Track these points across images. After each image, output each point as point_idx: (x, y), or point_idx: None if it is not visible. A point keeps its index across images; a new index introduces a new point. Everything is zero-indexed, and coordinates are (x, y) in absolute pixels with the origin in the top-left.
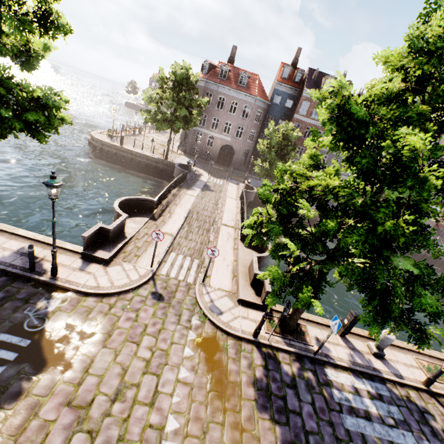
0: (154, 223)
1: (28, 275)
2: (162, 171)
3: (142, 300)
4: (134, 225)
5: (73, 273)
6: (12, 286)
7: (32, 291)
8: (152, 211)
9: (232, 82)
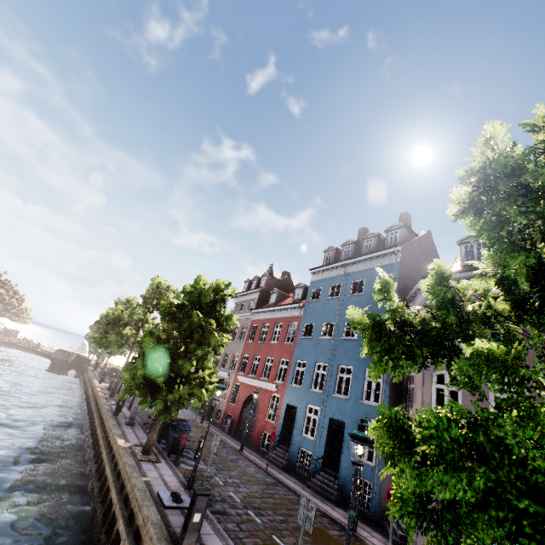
0: None
1: None
2: None
3: None
4: None
5: None
6: None
7: None
8: None
9: None
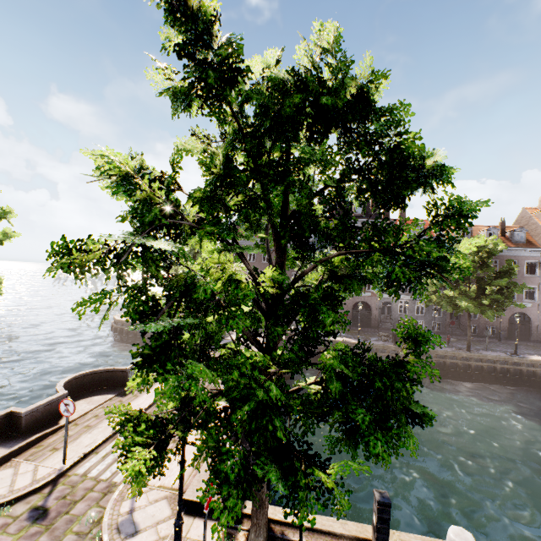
0: (119, 400)
1: None
2: None
3: (5, 524)
4: (86, 406)
5: None
6: None
7: None
8: (125, 384)
9: None
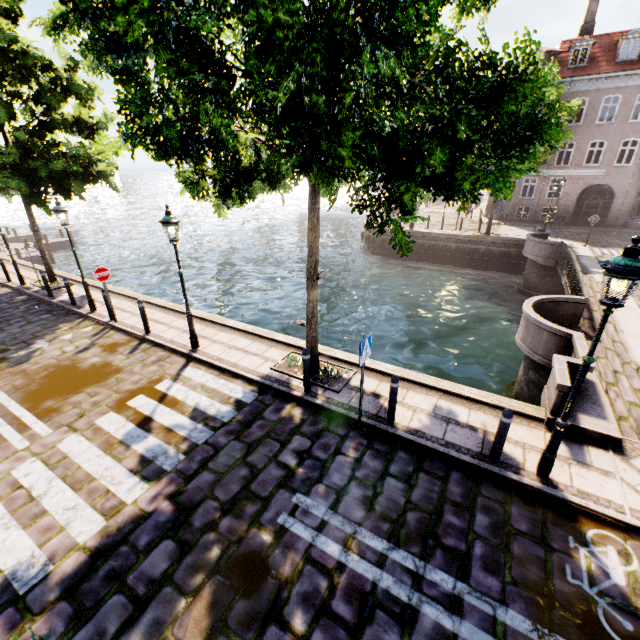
0: (602, 347)
1: (495, 470)
2: (482, 256)
3: None
4: None
5: (572, 471)
6: (484, 496)
7: (531, 514)
8: (574, 321)
9: (599, 63)
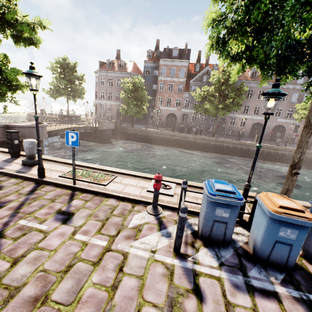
0: None
1: None
2: None
3: None
4: None
5: None
6: None
7: None
8: None
9: (115, 68)
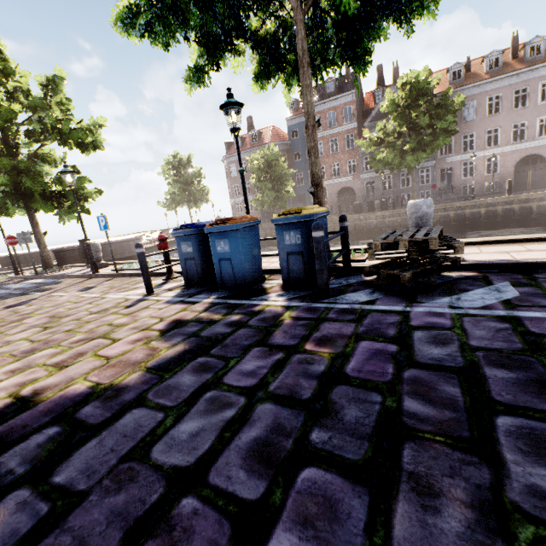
0: None
1: None
2: None
3: None
4: None
5: None
6: None
7: None
8: None
9: (247, 145)
